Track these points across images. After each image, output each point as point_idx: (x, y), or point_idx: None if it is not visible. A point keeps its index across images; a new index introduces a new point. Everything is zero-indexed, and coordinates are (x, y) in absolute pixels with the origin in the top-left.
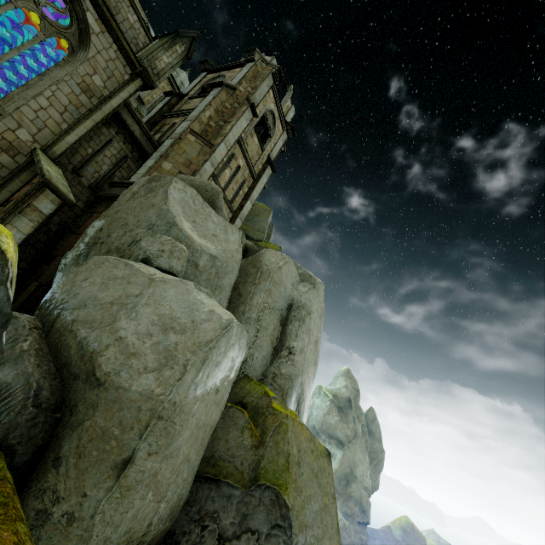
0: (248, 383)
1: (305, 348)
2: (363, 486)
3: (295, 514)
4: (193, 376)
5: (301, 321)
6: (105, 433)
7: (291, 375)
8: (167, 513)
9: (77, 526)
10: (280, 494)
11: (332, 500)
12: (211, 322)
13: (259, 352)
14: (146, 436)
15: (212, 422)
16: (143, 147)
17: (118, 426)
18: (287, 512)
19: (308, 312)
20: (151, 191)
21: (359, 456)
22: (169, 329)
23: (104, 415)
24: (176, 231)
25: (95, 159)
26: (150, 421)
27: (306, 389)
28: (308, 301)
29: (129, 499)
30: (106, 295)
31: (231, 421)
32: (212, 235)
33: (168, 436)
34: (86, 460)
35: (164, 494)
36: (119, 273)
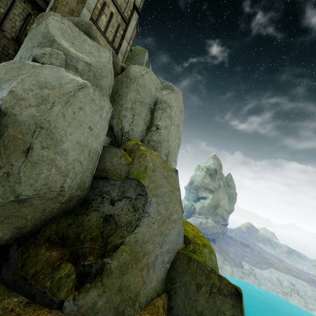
0: (129, 142)
1: (168, 127)
2: (224, 209)
3: (150, 190)
4: (60, 109)
5: (162, 110)
6: (15, 137)
7: (160, 140)
8: (75, 186)
9: (12, 177)
10: (140, 181)
11: (177, 189)
12: (71, 83)
13: (137, 128)
14: (35, 137)
15: (95, 148)
16: (39, 5)
17: (20, 133)
18: (144, 188)
19: (169, 106)
20: (39, 25)
21: (222, 196)
22: (44, 87)
23: (12, 130)
24: (56, 45)
25: (8, 17)
26: (36, 129)
27: (173, 150)
28: (168, 99)
29: (38, 168)
30: (7, 76)
31: (114, 154)
32: (88, 52)
33: (52, 140)
34: (9, 150)
35: (66, 174)
36: (15, 66)
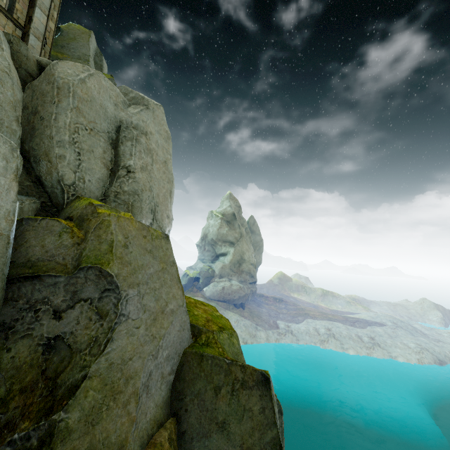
0: (77, 202)
1: (148, 167)
2: (250, 264)
3: (123, 279)
4: None
5: (133, 140)
6: None
7: (136, 191)
8: None
9: None
10: (102, 269)
11: (172, 265)
12: None
13: (90, 175)
14: None
15: None
16: None
17: None
18: (112, 279)
19: (144, 132)
20: None
21: (246, 247)
22: None
23: None
24: None
25: None
26: None
27: (162, 202)
28: (141, 122)
29: None
30: None
31: (45, 231)
32: None
33: None
34: None
35: None
36: None
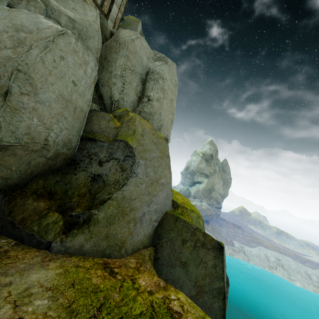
0: (119, 110)
1: (161, 100)
2: (218, 193)
3: (138, 152)
4: (38, 53)
5: (154, 81)
6: None
7: (151, 113)
8: (61, 143)
9: None
10: (128, 142)
11: (167, 157)
12: (50, 29)
13: (127, 98)
14: (13, 80)
15: (81, 107)
16: None
17: None
18: (132, 149)
19: (161, 77)
20: None
21: (217, 180)
22: (20, 31)
23: None
24: None
25: None
26: (13, 72)
27: (165, 125)
28: (161, 71)
29: (19, 115)
30: None
31: (101, 118)
32: (72, 8)
33: (32, 86)
34: None
35: (50, 127)
36: None
